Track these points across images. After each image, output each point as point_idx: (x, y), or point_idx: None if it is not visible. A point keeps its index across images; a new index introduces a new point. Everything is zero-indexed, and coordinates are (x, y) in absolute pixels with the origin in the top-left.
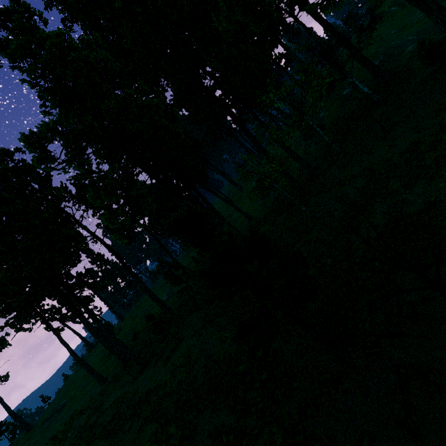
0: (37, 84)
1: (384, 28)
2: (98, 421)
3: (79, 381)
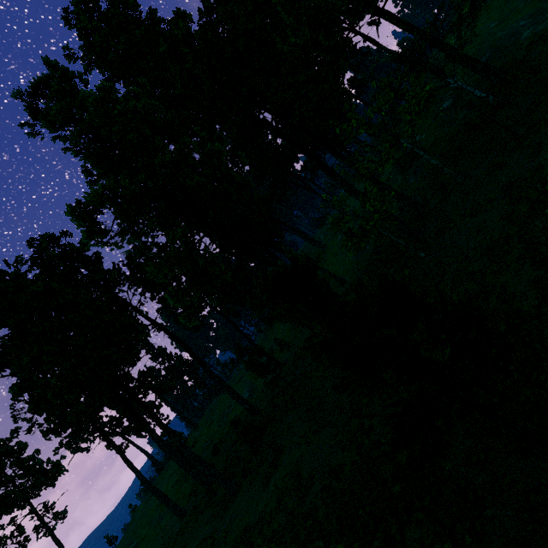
0: (82, 151)
1: (479, 24)
2: None
3: (151, 514)
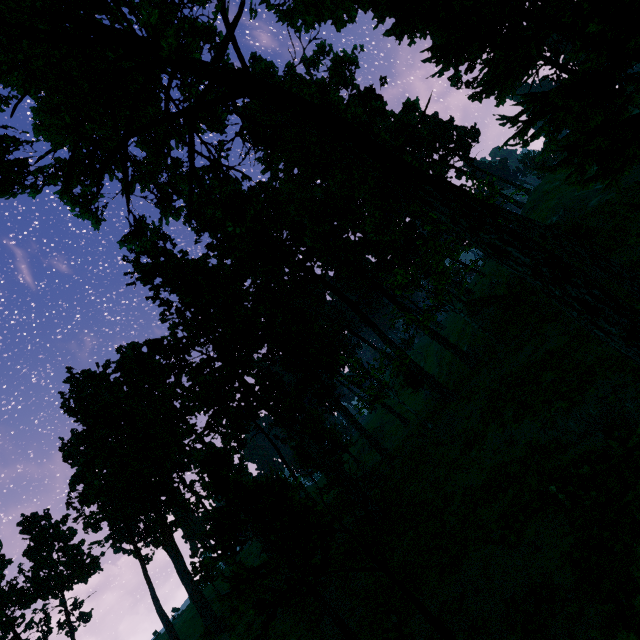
0: (159, 298)
1: None
2: None
3: None
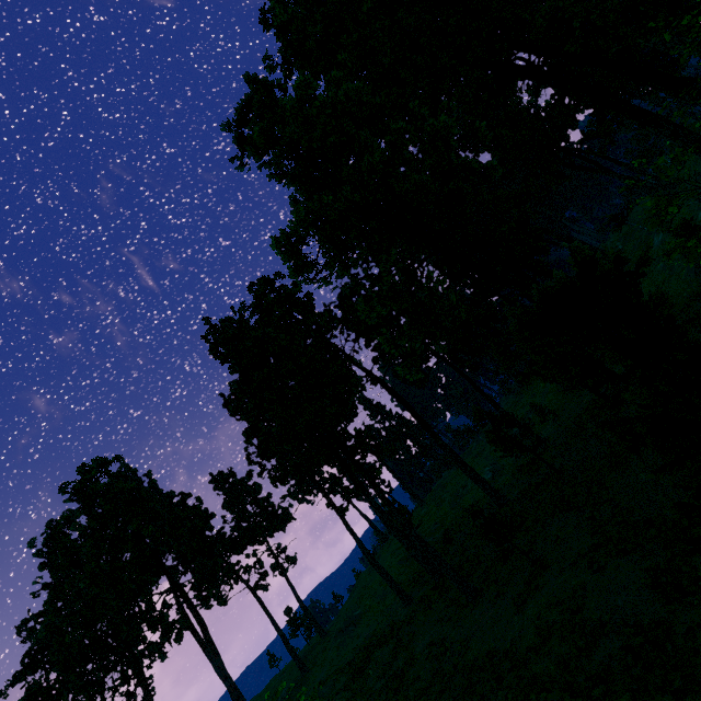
0: (285, 175)
1: None
2: (409, 671)
3: (374, 587)
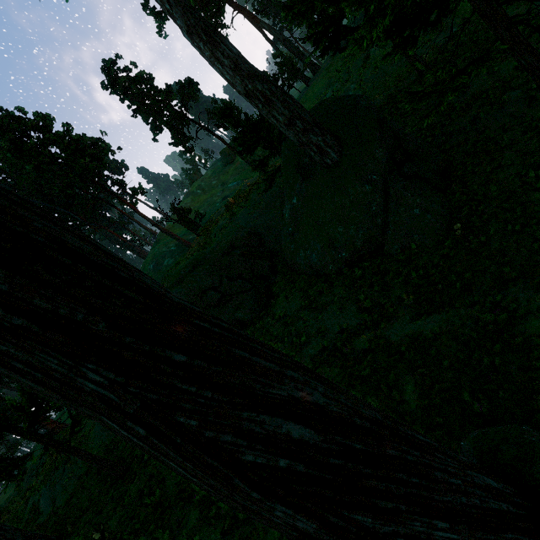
0: None
1: None
2: None
3: None
